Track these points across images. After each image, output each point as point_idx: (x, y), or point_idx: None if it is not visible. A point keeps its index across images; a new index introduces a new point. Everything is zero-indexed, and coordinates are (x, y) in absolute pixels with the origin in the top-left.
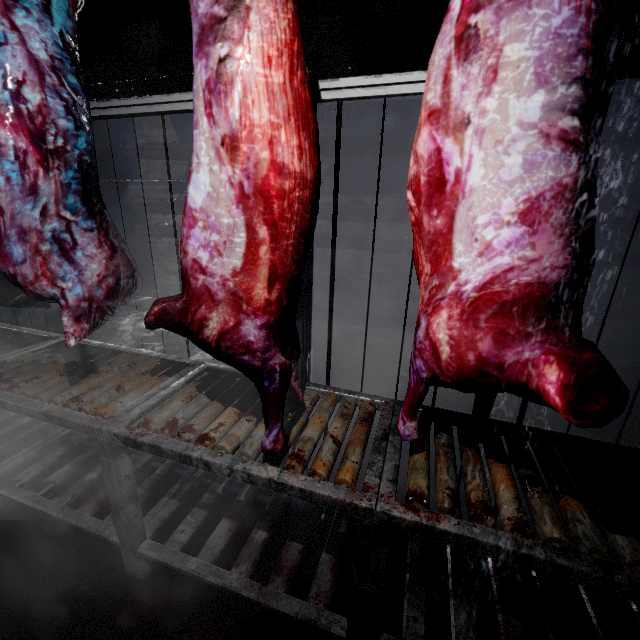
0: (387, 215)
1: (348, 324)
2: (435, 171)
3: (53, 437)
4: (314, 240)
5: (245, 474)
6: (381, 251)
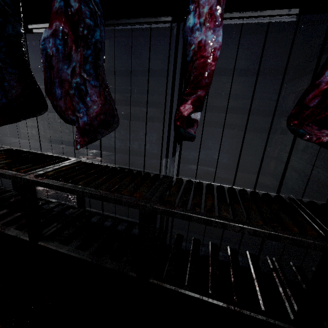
0: None
1: (103, 152)
2: None
3: None
4: None
5: None
6: None
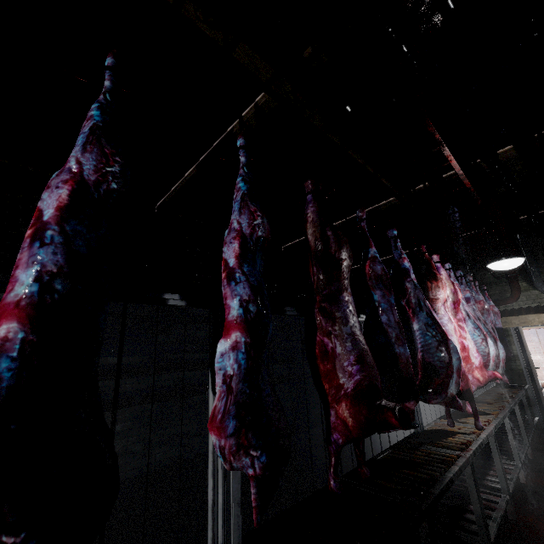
0: None
1: None
2: (460, 344)
3: None
4: None
5: (485, 439)
6: None
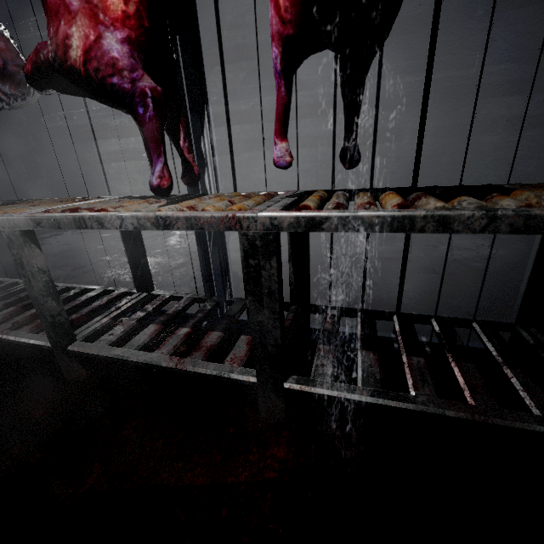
0: (305, 110)
1: None
2: None
3: (2, 294)
4: (200, 28)
5: (134, 219)
6: (303, 146)
